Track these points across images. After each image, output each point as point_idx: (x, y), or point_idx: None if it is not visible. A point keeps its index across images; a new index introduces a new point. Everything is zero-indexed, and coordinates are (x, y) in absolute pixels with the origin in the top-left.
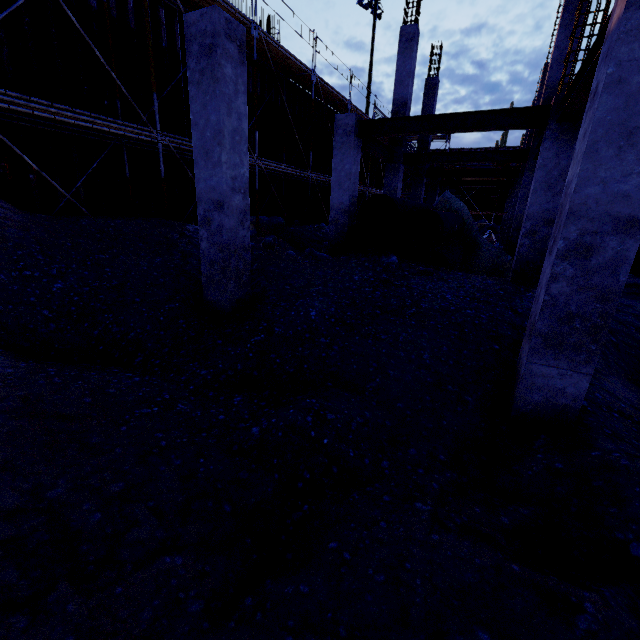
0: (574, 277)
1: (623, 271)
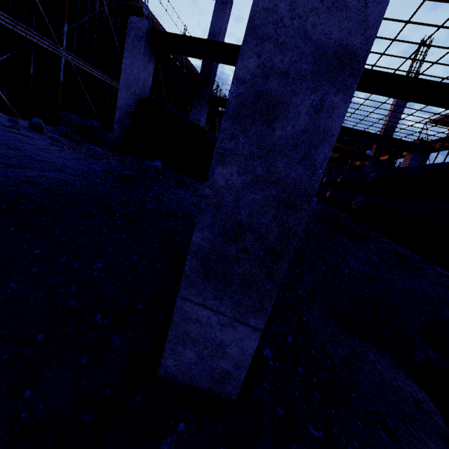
0: (249, 158)
1: (320, 156)
